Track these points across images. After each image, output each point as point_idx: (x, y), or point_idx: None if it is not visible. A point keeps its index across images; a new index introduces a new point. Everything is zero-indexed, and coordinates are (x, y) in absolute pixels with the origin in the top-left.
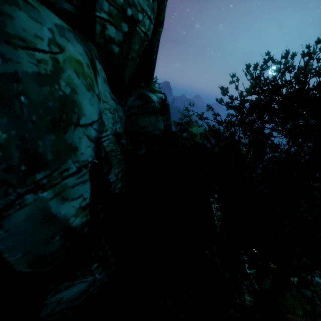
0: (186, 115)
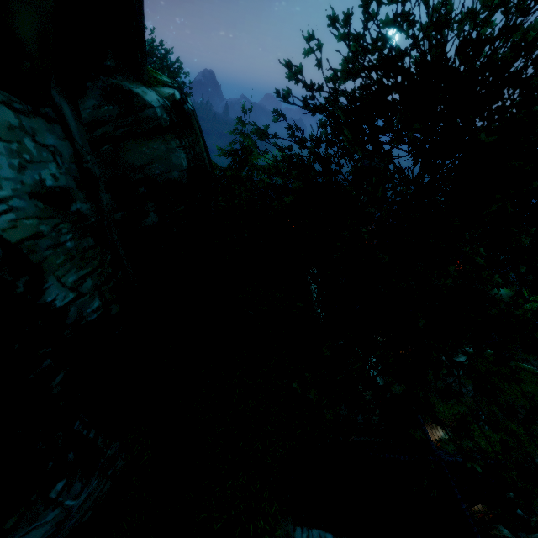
0: (241, 133)
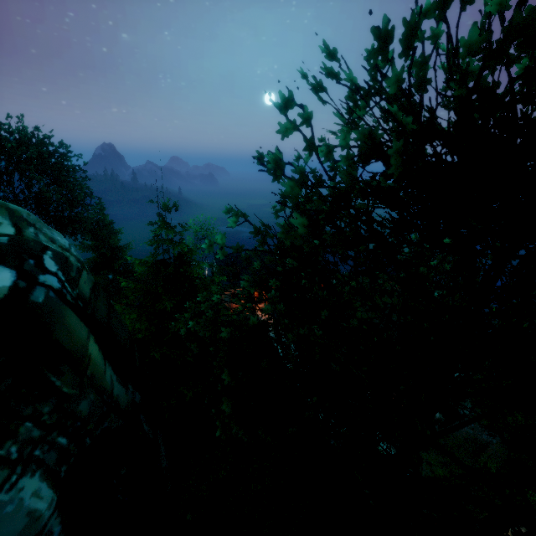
0: (169, 242)
